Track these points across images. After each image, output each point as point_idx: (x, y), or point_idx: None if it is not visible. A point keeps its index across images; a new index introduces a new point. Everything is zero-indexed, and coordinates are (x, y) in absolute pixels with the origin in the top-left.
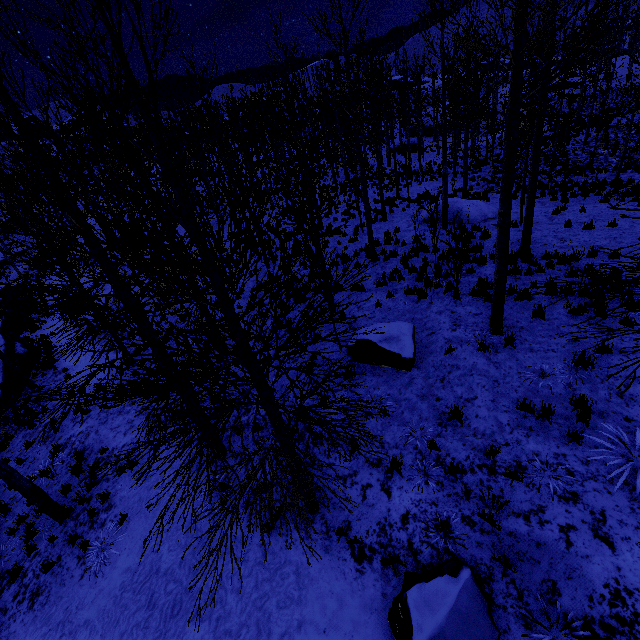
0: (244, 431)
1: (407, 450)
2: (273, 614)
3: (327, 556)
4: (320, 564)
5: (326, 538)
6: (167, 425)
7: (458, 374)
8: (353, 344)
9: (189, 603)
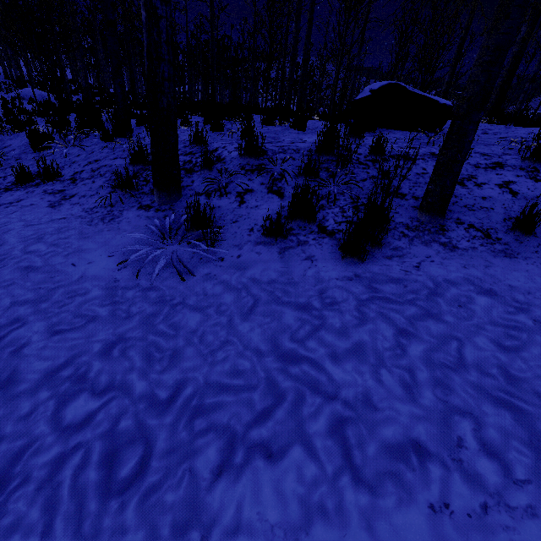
0: (214, 167)
1: (526, 155)
2: (511, 364)
3: (520, 261)
4: (520, 271)
5: (492, 242)
6: (0, 192)
7: (499, 130)
8: (367, 95)
9: (183, 428)
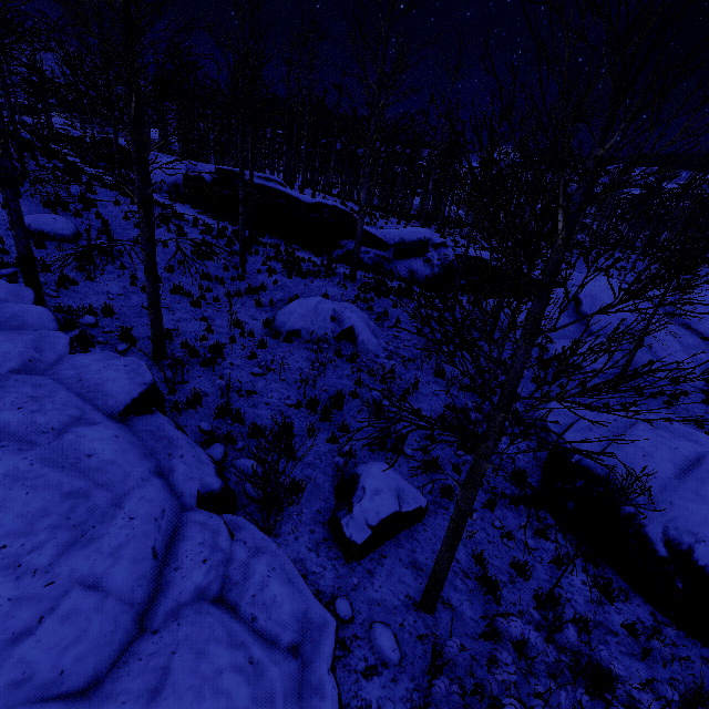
0: None
1: None
2: None
3: None
4: None
5: None
6: None
7: None
8: None
9: None
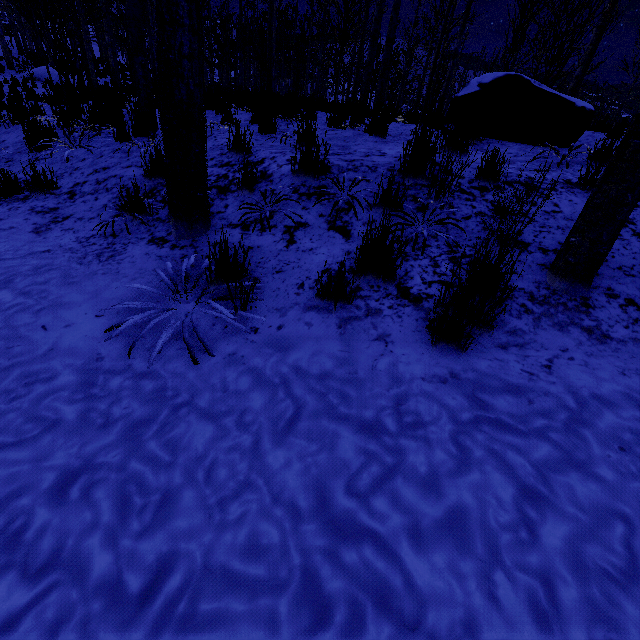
0: (257, 187)
1: None
2: None
3: None
4: None
5: None
6: None
7: None
8: (475, 90)
9: None
